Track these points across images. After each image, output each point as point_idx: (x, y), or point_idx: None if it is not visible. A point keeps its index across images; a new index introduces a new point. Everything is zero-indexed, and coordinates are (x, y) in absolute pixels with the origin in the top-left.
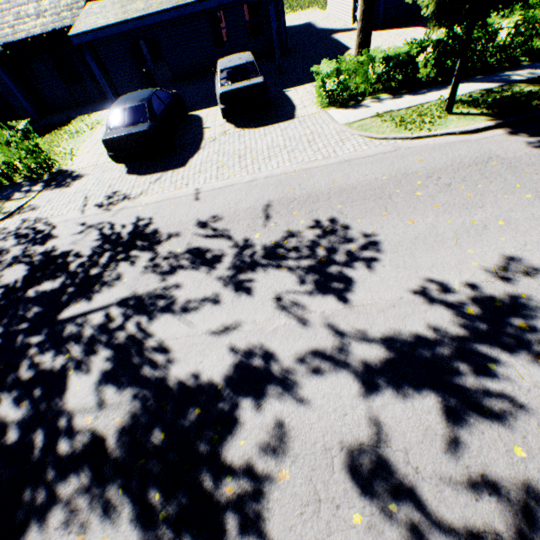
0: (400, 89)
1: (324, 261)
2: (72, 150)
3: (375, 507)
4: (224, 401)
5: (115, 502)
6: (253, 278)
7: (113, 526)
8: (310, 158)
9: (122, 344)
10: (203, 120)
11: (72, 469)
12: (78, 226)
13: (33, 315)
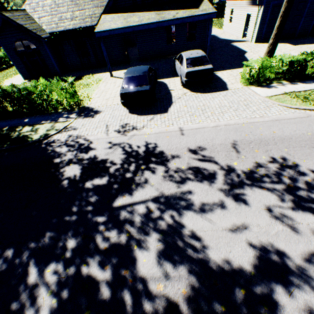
0: (293, 79)
1: (291, 186)
2: (88, 95)
3: None
4: (260, 285)
5: None
6: (244, 192)
7: None
8: (250, 115)
9: (165, 230)
10: (167, 85)
11: None
12: (107, 143)
13: (94, 201)
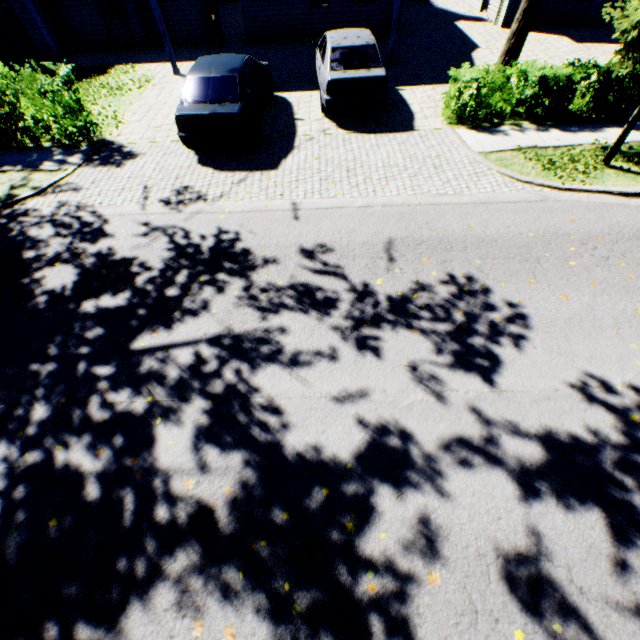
0: (546, 120)
1: (464, 329)
2: (116, 114)
3: (537, 625)
4: (355, 483)
5: (235, 587)
6: (378, 335)
7: (236, 615)
8: (437, 190)
9: (220, 395)
10: (293, 107)
11: (177, 541)
12: (139, 225)
13: (95, 338)
